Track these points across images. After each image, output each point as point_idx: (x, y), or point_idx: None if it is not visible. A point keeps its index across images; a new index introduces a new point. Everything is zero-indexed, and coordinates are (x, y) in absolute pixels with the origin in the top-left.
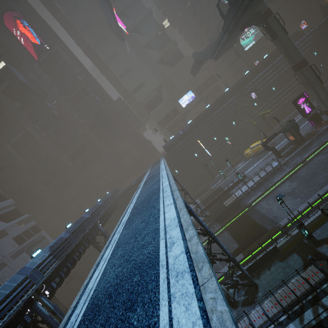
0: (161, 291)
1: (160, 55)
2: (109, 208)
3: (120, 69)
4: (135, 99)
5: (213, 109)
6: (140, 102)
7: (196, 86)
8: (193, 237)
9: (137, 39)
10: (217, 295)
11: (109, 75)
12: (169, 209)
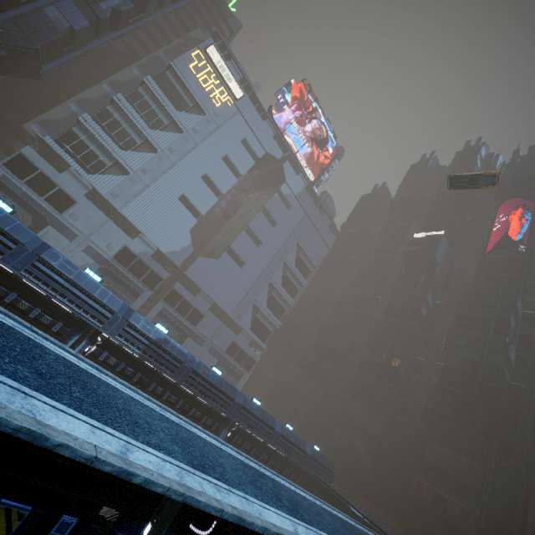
0: None
1: None
2: (274, 454)
3: None
4: None
5: None
6: None
7: None
8: None
9: None
10: None
11: None
12: None
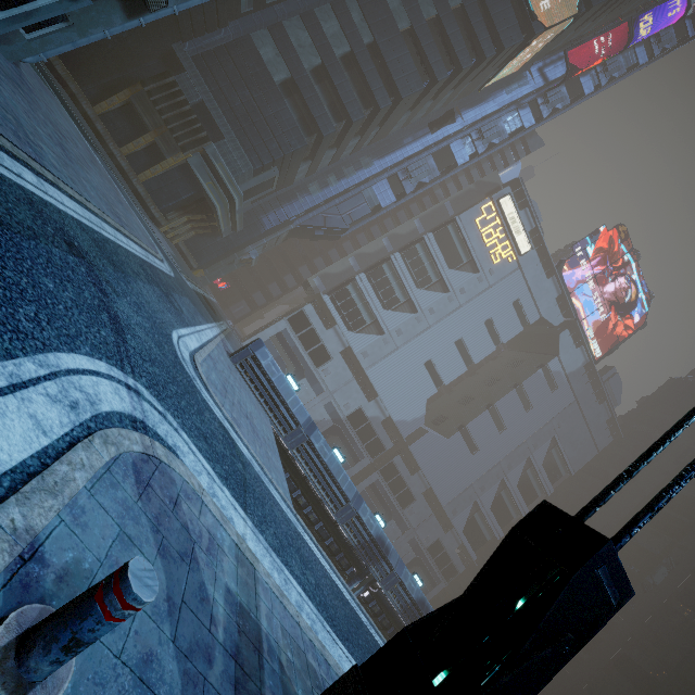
0: None
1: None
2: None
3: None
4: None
5: None
6: None
7: None
8: None
9: None
10: None
11: None
12: None
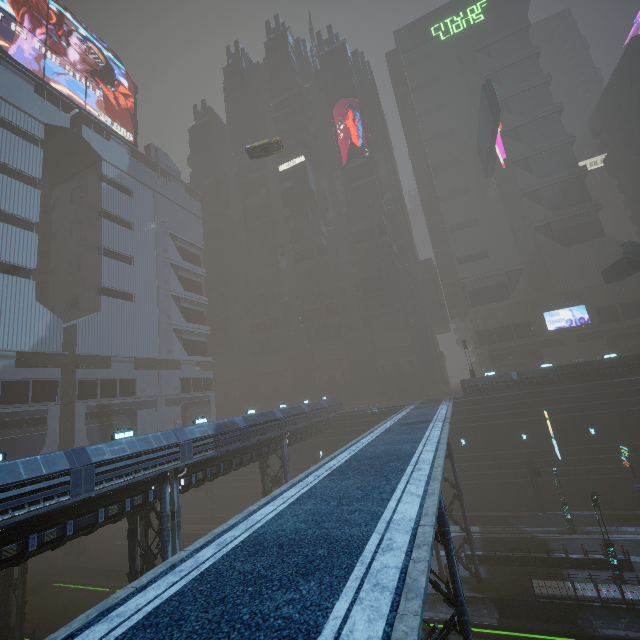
0: (348, 586)
1: (550, 217)
2: (313, 425)
3: (458, 216)
4: (456, 272)
5: (620, 368)
6: (463, 282)
7: (603, 302)
8: (422, 561)
9: (517, 178)
10: (411, 633)
11: (434, 219)
12: (410, 500)
